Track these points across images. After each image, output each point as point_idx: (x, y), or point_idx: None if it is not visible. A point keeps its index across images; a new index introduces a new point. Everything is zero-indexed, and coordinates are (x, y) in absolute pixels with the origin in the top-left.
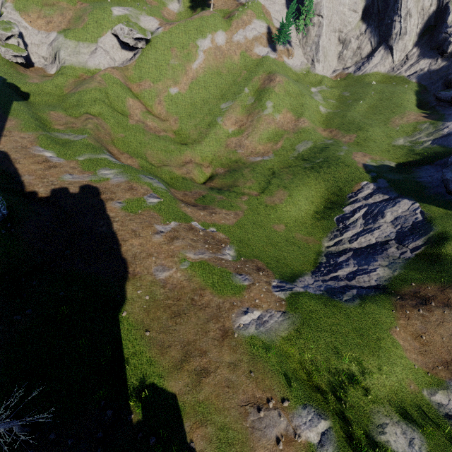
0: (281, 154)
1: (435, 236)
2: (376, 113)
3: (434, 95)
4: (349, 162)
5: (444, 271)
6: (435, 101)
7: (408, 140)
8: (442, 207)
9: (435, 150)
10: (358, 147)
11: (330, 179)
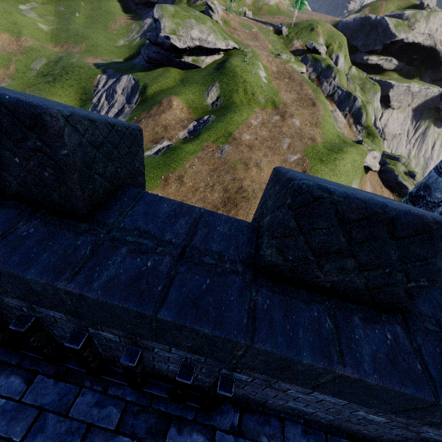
0: (19, 77)
1: (142, 88)
2: (94, 22)
3: (132, 1)
4: (82, 64)
5: (148, 104)
6: (135, 5)
7: (126, 40)
8: (144, 71)
9: (143, 42)
10: (89, 54)
11: (74, 83)
